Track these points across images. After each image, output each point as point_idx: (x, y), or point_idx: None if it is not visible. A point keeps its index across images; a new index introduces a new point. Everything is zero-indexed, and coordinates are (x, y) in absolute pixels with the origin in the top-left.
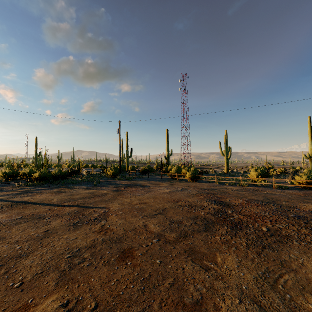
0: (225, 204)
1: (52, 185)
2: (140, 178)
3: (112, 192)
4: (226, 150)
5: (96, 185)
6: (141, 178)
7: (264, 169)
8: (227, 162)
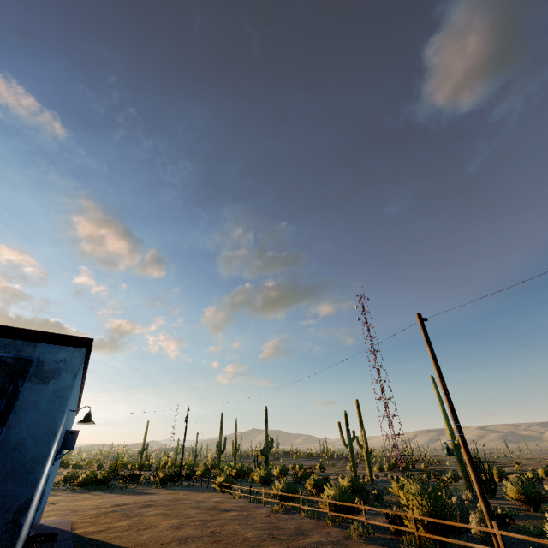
0: (122, 505)
1: (83, 491)
2: (189, 487)
3: (100, 498)
4: (349, 437)
5: (112, 492)
6: (191, 487)
7: (501, 474)
8: (353, 459)
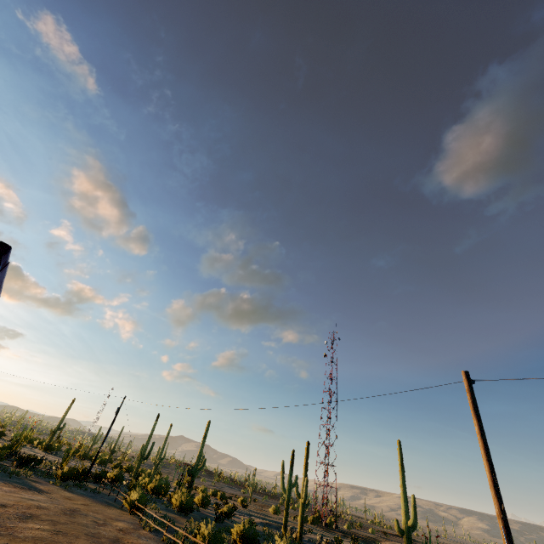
0: None
1: None
2: (93, 493)
3: None
4: (290, 482)
5: None
6: (95, 493)
7: None
8: (287, 508)
